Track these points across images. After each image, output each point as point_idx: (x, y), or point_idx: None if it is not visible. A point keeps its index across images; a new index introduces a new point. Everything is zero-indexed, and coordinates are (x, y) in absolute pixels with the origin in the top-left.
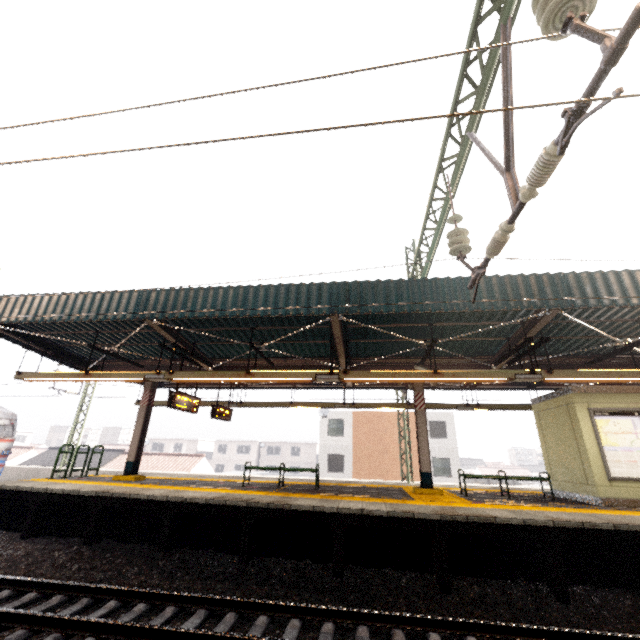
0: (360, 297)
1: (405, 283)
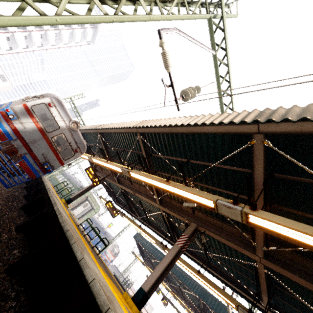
0: (207, 297)
1: (221, 304)
